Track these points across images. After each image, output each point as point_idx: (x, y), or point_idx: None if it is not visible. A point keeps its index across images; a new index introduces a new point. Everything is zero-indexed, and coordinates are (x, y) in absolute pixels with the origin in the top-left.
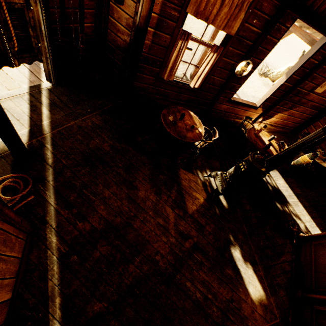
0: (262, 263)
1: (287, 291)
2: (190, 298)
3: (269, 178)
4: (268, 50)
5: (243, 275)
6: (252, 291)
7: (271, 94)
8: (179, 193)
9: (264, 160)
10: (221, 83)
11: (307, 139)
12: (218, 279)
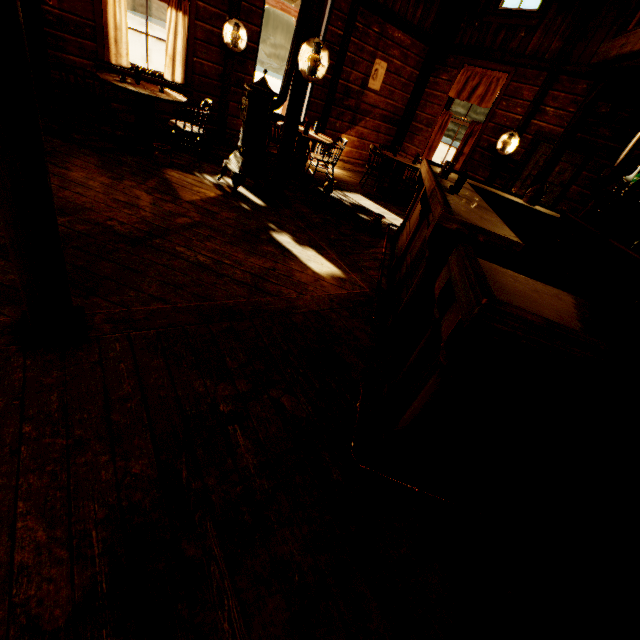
0: (334, 249)
1: (383, 273)
2: (184, 260)
3: (345, 197)
4: (260, 10)
5: (298, 254)
6: (316, 267)
7: (310, 96)
8: (164, 184)
9: (265, 80)
10: (219, 73)
11: (297, 23)
12: (245, 252)
